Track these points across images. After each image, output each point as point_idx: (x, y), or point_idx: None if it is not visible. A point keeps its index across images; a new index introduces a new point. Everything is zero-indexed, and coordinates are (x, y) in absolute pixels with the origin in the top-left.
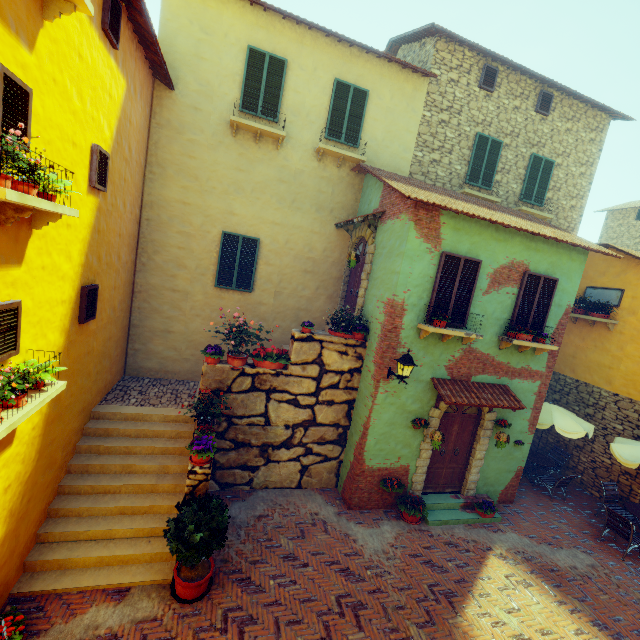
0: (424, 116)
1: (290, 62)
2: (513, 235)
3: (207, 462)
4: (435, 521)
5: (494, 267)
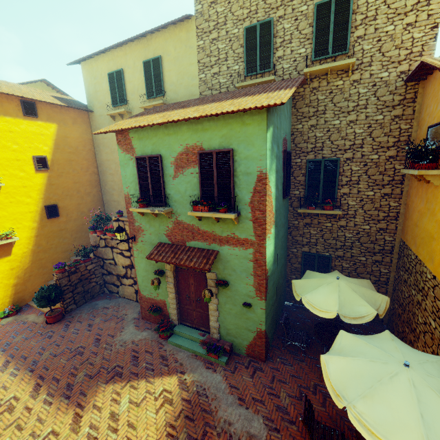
0: (199, 46)
1: (124, 68)
2: (180, 126)
3: (60, 273)
4: (171, 342)
5: (174, 156)
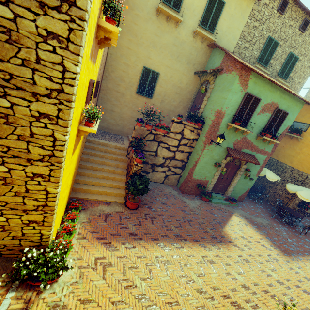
0: (247, 22)
1: None
2: (277, 90)
3: (141, 163)
4: (214, 202)
5: (265, 103)
